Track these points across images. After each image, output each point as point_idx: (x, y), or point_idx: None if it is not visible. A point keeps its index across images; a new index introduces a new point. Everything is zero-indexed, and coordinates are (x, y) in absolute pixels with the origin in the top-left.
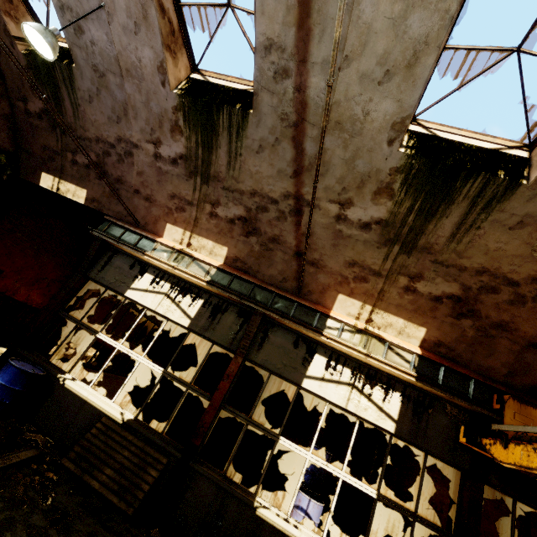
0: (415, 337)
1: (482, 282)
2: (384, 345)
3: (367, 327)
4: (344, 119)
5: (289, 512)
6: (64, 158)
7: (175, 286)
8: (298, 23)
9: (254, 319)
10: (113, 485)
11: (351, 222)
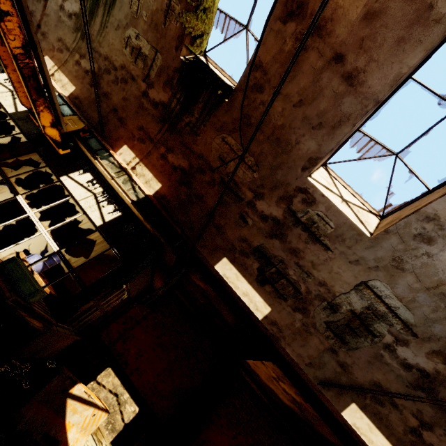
0: (69, 91)
1: (106, 66)
2: None
3: None
4: None
5: None
6: None
7: None
8: None
9: None
10: None
11: (65, 12)
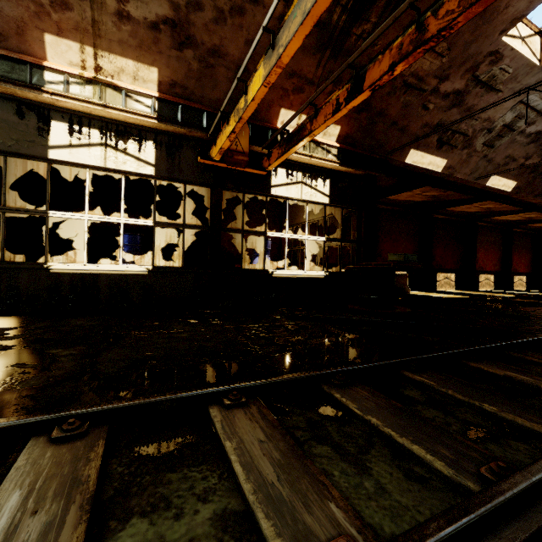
0: (151, 81)
1: None
2: (121, 94)
3: (98, 76)
4: None
5: (85, 261)
6: None
7: None
8: None
9: None
10: None
11: None
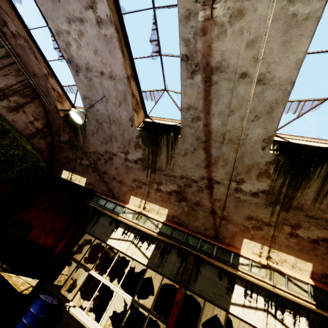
0: (305, 270)
1: None
2: (284, 277)
3: (269, 263)
4: (233, 138)
5: None
6: (75, 162)
7: (137, 235)
8: (204, 98)
9: (190, 258)
10: None
11: (245, 192)
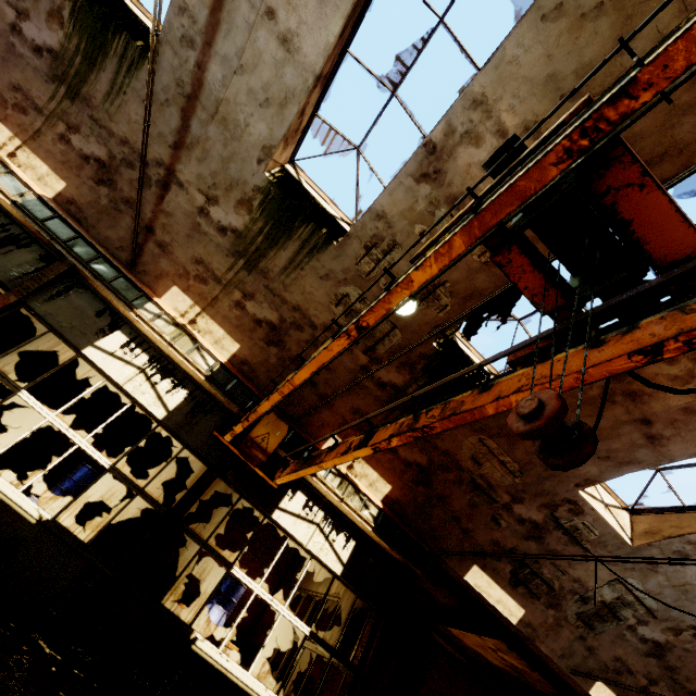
0: (228, 351)
1: (294, 318)
2: (194, 345)
3: (187, 325)
4: (230, 119)
5: None
6: None
7: None
8: (212, 8)
9: (58, 265)
10: None
11: (211, 220)
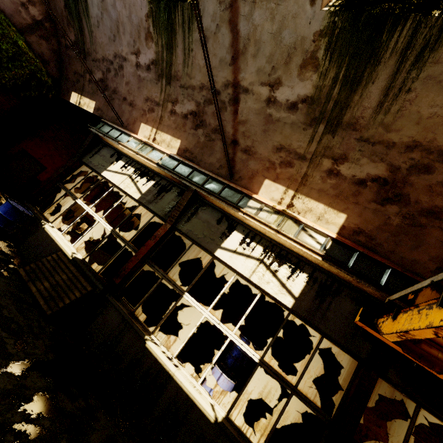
0: (334, 224)
1: (412, 160)
2: (299, 226)
3: (286, 210)
4: None
5: (176, 354)
6: (84, 78)
7: (138, 170)
8: None
9: (186, 194)
10: (45, 293)
11: (279, 104)
